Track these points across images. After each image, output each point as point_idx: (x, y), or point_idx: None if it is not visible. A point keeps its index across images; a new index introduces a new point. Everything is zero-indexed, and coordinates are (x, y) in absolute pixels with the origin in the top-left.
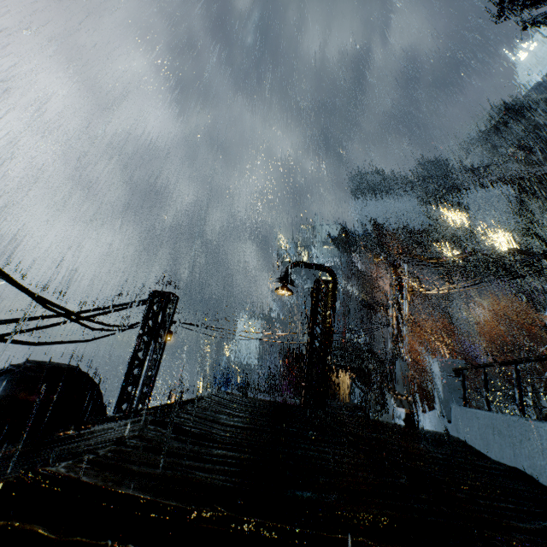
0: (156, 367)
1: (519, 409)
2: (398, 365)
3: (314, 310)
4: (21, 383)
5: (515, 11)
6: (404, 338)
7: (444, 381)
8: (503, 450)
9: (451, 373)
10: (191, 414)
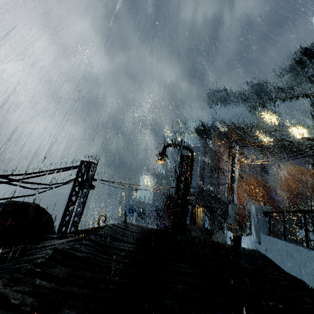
0: (83, 206)
1: (304, 242)
2: (230, 207)
3: (179, 173)
4: (2, 214)
5: None
6: (234, 191)
7: (257, 219)
8: (293, 267)
9: (262, 214)
10: (91, 240)
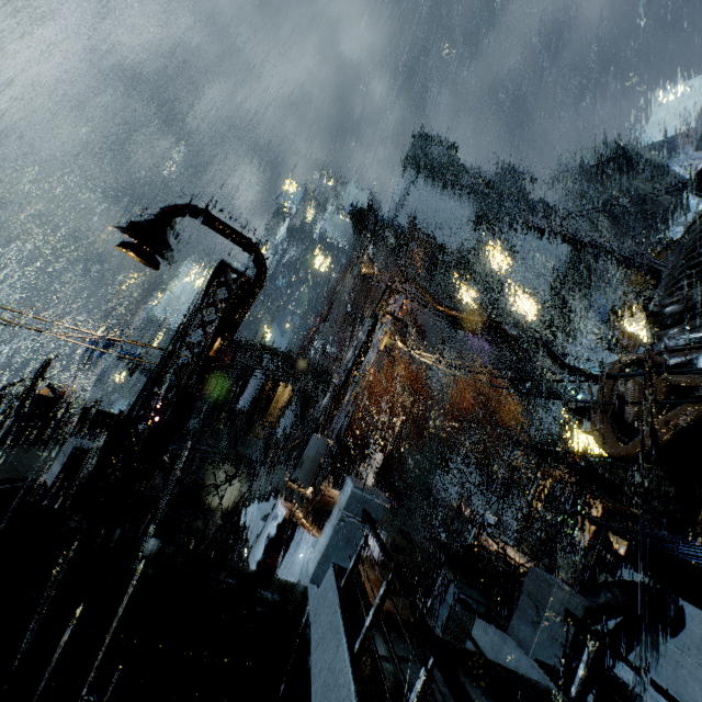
0: None
1: None
2: (314, 441)
3: (188, 320)
4: None
5: None
6: (342, 406)
7: (342, 524)
8: None
9: (358, 516)
10: None
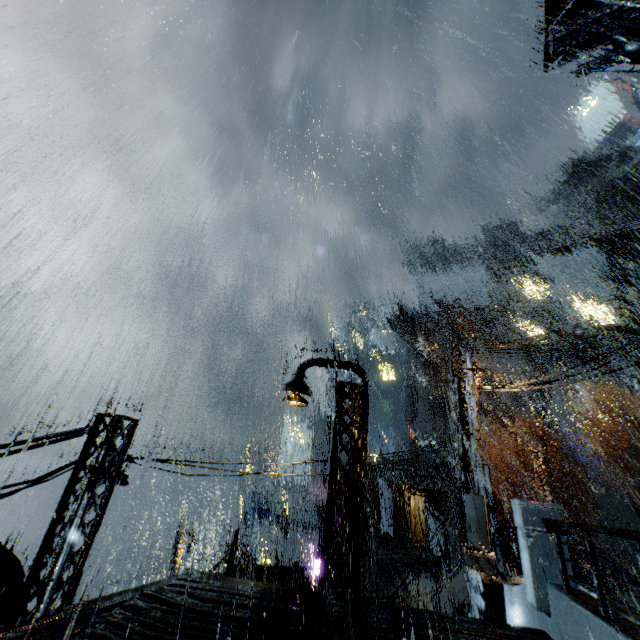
0: (93, 533)
1: None
2: (468, 501)
3: (337, 428)
4: None
5: (562, 53)
6: (473, 459)
7: (531, 540)
8: None
9: (540, 527)
10: None
